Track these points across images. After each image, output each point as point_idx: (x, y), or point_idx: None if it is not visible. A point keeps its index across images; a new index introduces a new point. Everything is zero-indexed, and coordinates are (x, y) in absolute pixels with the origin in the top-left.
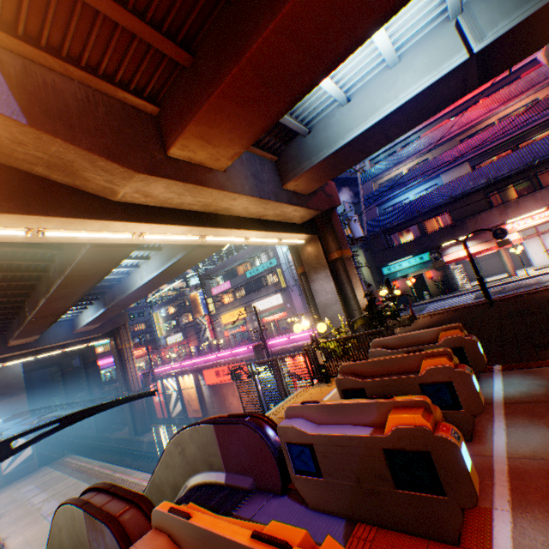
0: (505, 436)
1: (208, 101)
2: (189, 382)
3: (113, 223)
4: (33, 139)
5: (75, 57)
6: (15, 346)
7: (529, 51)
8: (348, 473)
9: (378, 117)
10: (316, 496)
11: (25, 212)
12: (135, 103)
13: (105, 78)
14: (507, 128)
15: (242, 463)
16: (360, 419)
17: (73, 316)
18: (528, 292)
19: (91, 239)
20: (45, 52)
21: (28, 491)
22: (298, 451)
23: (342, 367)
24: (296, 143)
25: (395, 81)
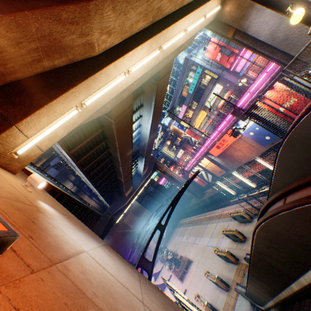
0: None
1: None
2: (205, 162)
3: (108, 69)
4: (17, 31)
5: None
6: (128, 196)
7: None
8: None
9: None
10: None
11: (63, 92)
12: None
13: None
14: None
15: None
16: None
17: (136, 172)
18: None
19: (108, 97)
20: None
21: (178, 239)
22: None
23: None
24: None
25: None
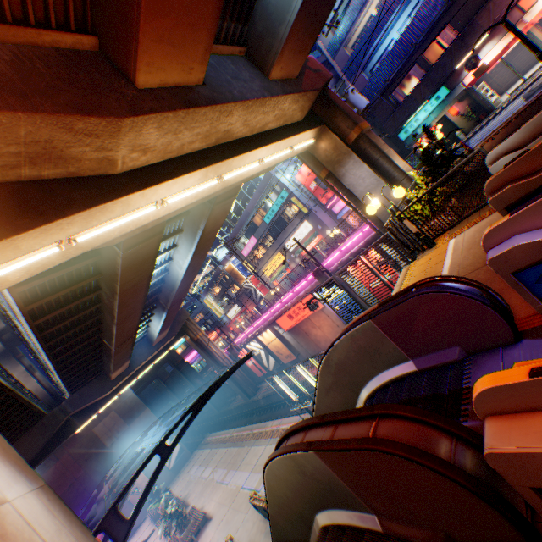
0: None
1: None
2: (269, 337)
3: (131, 198)
4: None
5: None
6: (117, 378)
7: None
8: None
9: None
10: None
11: (43, 222)
12: (67, 44)
13: (18, 25)
14: None
15: (433, 339)
16: None
17: (144, 333)
18: None
19: (120, 231)
20: None
21: (196, 472)
22: (538, 274)
23: (489, 185)
24: (257, 14)
25: None
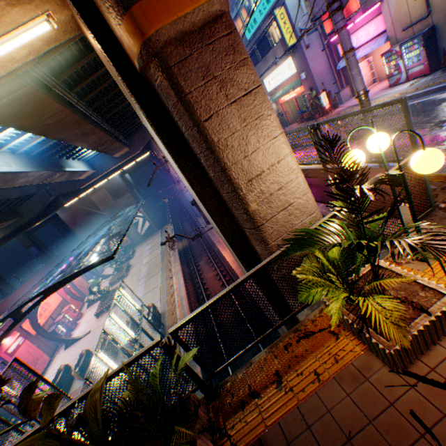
0: None
1: None
2: None
3: None
4: None
5: None
6: (87, 179)
7: None
8: None
9: None
10: None
11: None
12: None
13: None
14: None
15: None
16: None
17: None
18: None
19: None
20: None
21: (146, 251)
22: None
23: None
24: None
25: None
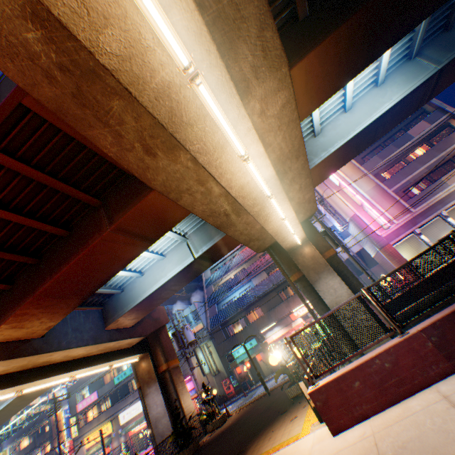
0: None
1: (15, 312)
2: None
3: None
4: None
5: None
6: None
7: (229, 250)
8: None
9: (159, 284)
10: None
11: None
12: None
13: None
14: None
15: None
16: None
17: None
18: None
19: None
20: None
21: None
22: None
23: None
24: (115, 297)
25: (165, 266)
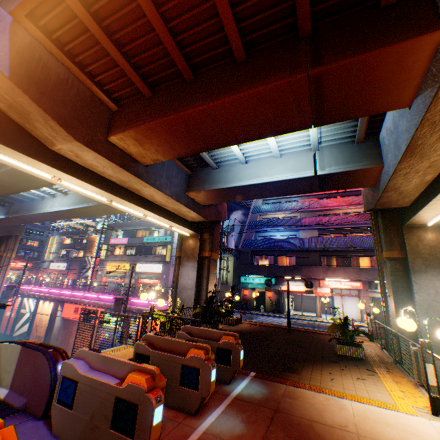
0: (215, 418)
1: (149, 123)
2: (47, 308)
3: (40, 163)
4: (7, 86)
5: (74, 53)
6: None
7: (347, 187)
8: (89, 410)
9: (259, 181)
10: (61, 424)
11: None
12: (102, 97)
13: (88, 74)
14: (345, 220)
15: (26, 385)
16: (118, 372)
17: None
18: (314, 331)
19: (16, 165)
20: (52, 42)
21: None
22: (67, 385)
23: (146, 336)
24: (207, 170)
25: (275, 166)
